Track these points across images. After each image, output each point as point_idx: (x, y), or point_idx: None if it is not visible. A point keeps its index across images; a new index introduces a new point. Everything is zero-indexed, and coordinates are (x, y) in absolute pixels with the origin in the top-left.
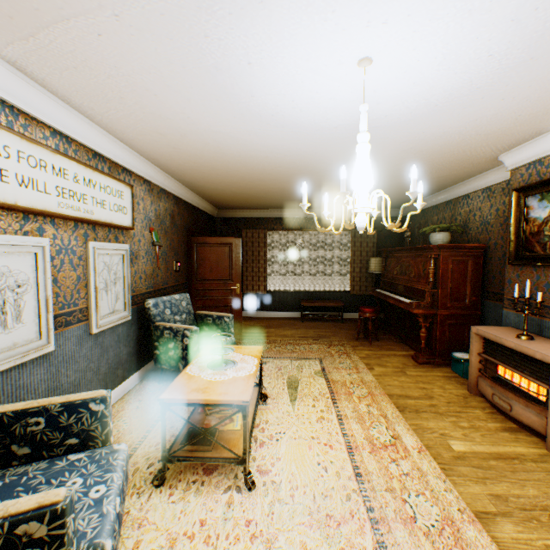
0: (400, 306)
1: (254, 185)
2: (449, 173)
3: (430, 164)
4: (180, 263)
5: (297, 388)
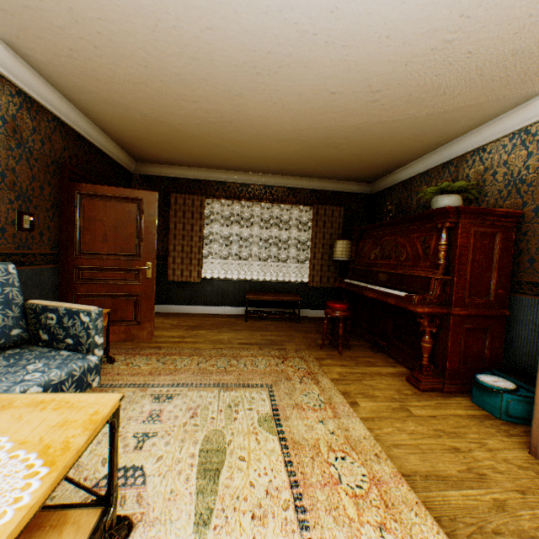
0: (390, 301)
1: (175, 96)
2: (476, 99)
3: (465, 63)
4: (34, 217)
5: (220, 473)
